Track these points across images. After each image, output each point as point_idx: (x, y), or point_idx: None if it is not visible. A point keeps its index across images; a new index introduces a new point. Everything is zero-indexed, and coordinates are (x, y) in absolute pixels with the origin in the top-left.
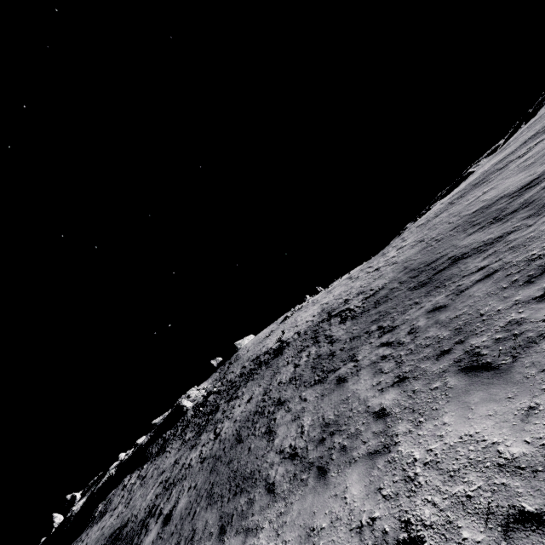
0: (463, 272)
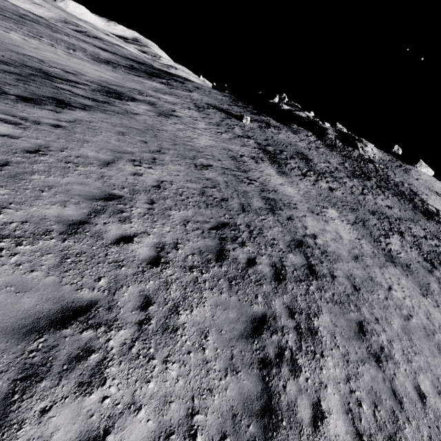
0: None
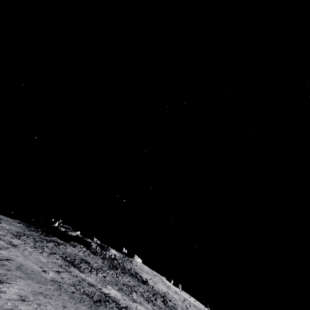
0: None
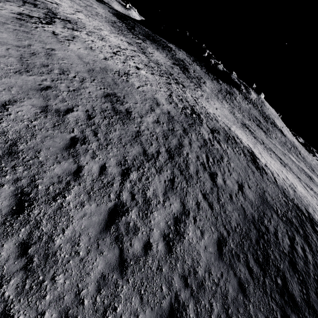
0: (314, 173)
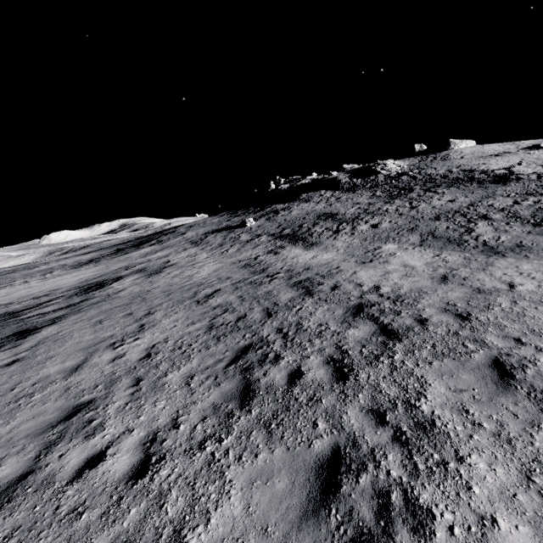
0: None
